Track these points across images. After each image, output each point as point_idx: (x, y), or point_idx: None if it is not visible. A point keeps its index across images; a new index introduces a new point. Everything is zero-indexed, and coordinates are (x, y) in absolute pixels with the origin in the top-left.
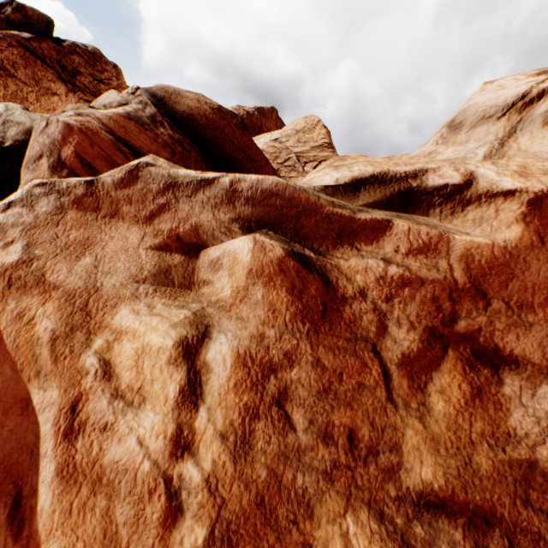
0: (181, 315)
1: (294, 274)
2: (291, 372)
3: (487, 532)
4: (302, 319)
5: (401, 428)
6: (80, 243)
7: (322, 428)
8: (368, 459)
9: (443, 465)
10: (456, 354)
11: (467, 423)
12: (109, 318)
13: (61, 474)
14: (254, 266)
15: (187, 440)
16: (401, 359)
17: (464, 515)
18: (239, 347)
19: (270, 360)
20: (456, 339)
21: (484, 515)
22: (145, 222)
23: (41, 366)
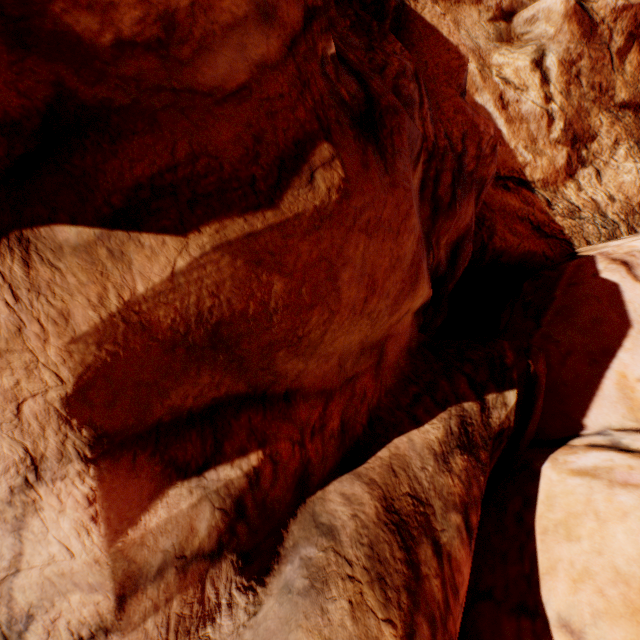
0: (529, 49)
1: (579, 14)
2: (580, 63)
3: (638, 112)
4: (583, 38)
5: (615, 81)
6: (453, 23)
7: (590, 85)
8: (604, 95)
9: (628, 92)
10: (636, 44)
11: (637, 74)
12: (490, 62)
13: (506, 122)
14: (563, 13)
15: (549, 98)
16: (616, 51)
17: (632, 108)
18: (558, 57)
19: (571, 60)
20: (638, 36)
21: (638, 107)
22: (476, 3)
23: (477, 86)
